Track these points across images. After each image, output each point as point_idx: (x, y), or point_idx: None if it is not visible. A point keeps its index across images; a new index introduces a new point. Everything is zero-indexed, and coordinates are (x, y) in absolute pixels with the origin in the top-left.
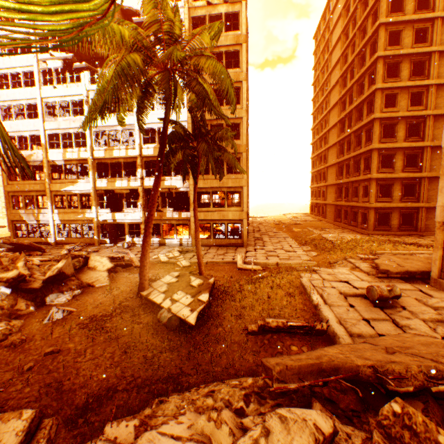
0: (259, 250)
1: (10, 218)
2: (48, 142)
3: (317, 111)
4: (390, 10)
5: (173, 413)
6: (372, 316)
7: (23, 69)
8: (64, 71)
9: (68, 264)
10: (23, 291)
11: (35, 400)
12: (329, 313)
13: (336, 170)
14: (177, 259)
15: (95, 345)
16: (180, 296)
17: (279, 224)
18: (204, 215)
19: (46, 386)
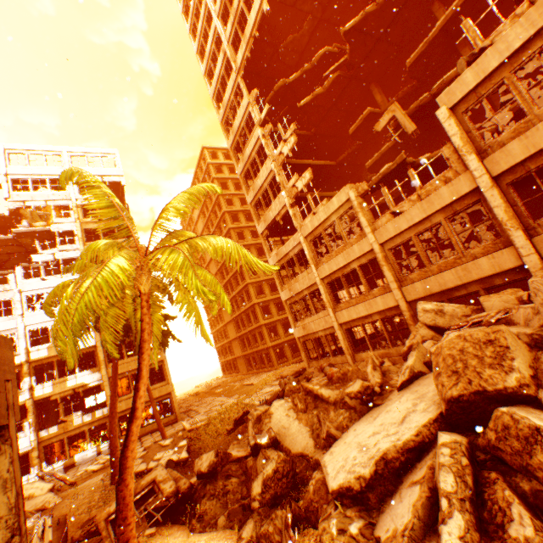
0: (196, 415)
1: None
2: None
3: None
4: (232, 219)
5: None
6: None
7: None
8: None
9: None
10: None
11: None
12: None
13: (234, 325)
14: None
15: None
16: (161, 454)
17: (199, 393)
18: (126, 403)
19: None
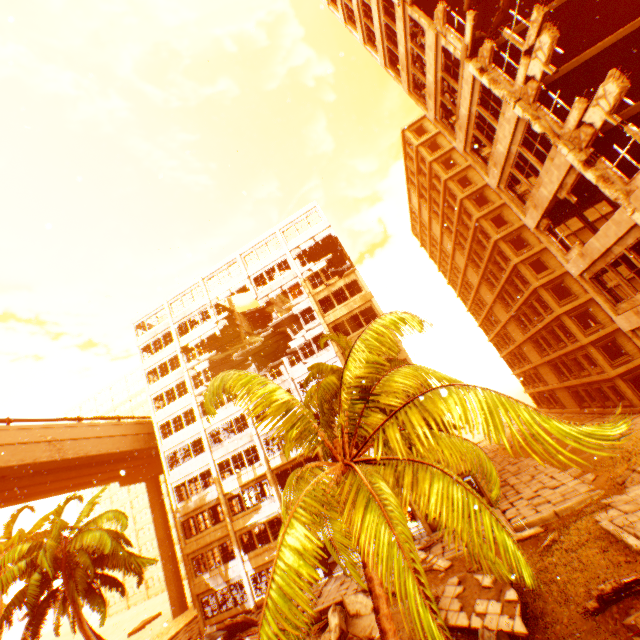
0: (516, 501)
1: (194, 591)
2: (219, 473)
3: (461, 292)
4: (476, 202)
5: None
6: None
7: (183, 410)
8: None
9: (339, 616)
10: None
11: None
12: None
13: (532, 346)
14: (429, 562)
15: None
16: (483, 606)
17: (510, 446)
18: None
19: None
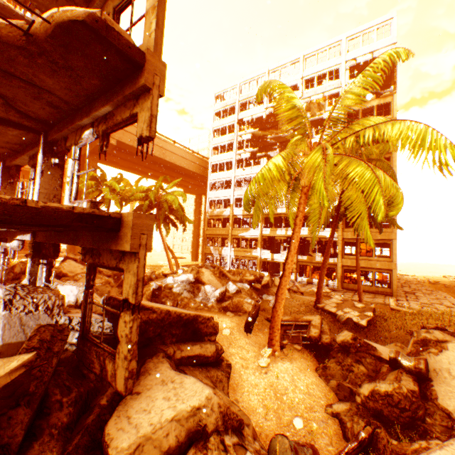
0: (412, 301)
1: (204, 251)
2: (234, 203)
3: None
4: None
5: None
6: None
7: (226, 160)
8: (248, 158)
9: (269, 279)
10: (253, 289)
11: None
12: None
13: None
14: (330, 294)
15: None
16: (348, 310)
17: (436, 284)
18: (350, 262)
19: None
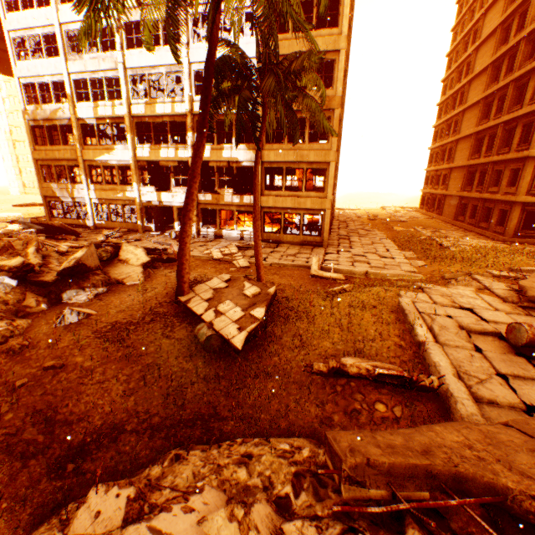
0: (344, 252)
1: (42, 193)
2: (74, 92)
3: (457, 48)
4: None
5: (185, 486)
6: (513, 370)
7: None
8: None
9: (90, 254)
10: (32, 284)
11: (15, 433)
12: (441, 359)
13: (472, 144)
14: (234, 257)
15: (109, 363)
16: (227, 308)
17: (374, 220)
18: (273, 201)
19: (35, 413)
